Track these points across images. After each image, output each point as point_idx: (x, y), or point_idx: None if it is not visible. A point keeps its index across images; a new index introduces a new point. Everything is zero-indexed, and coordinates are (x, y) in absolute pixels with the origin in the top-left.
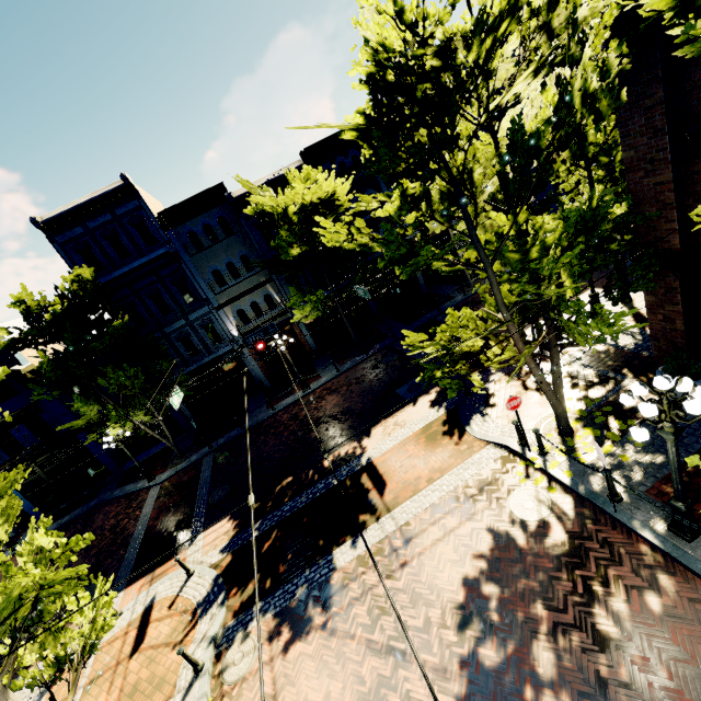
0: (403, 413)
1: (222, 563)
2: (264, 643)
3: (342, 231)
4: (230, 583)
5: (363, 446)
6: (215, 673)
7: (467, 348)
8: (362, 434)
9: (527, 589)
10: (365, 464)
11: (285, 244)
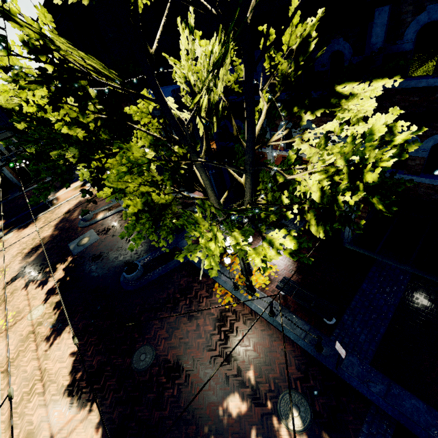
0: (72, 185)
1: (0, 228)
2: (15, 232)
3: (22, 126)
4: (4, 229)
5: (55, 194)
6: (0, 240)
7: (70, 158)
8: (56, 192)
9: (80, 206)
10: (54, 198)
11: (17, 121)
